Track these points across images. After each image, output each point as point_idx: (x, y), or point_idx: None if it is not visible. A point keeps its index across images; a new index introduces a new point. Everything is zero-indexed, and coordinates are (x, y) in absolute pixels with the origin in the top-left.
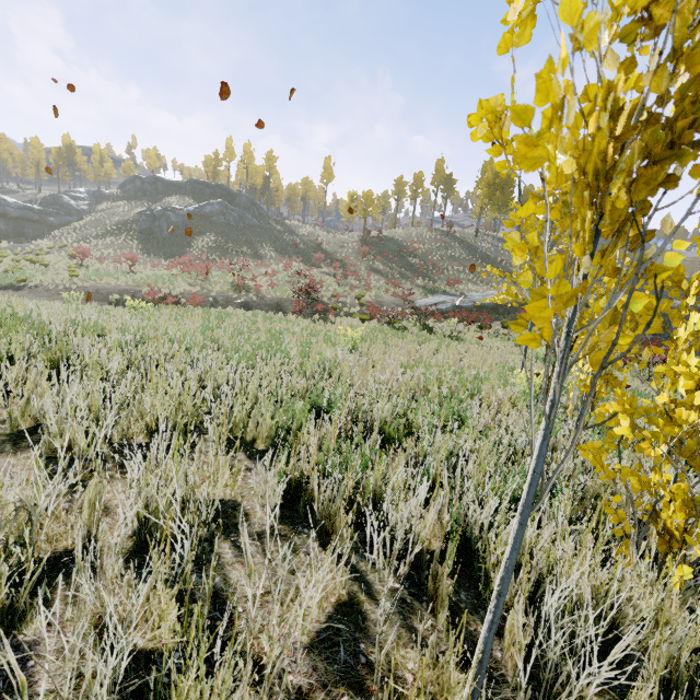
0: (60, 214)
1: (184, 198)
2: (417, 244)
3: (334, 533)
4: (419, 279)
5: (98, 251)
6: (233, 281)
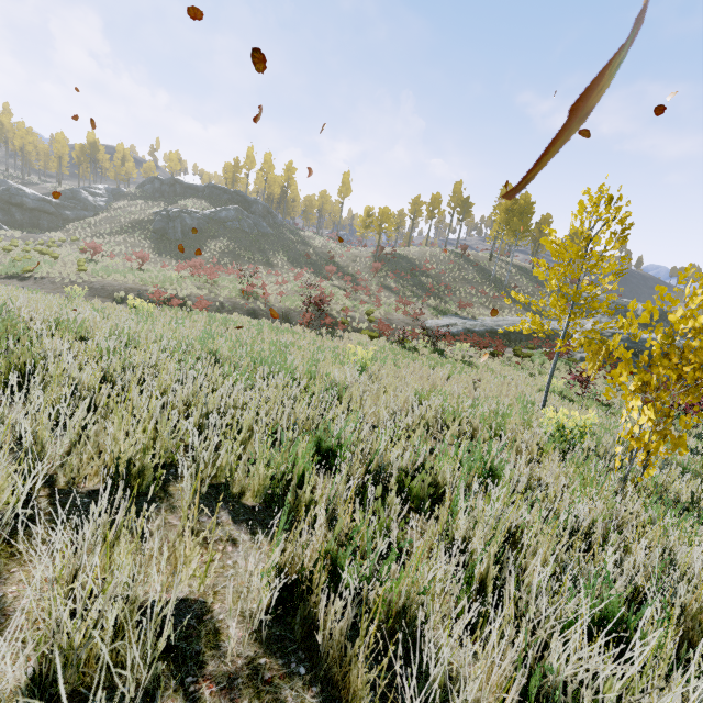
0: (77, 209)
1: (201, 202)
2: (430, 264)
3: (345, 688)
4: (430, 299)
5: (110, 247)
6: (242, 287)
